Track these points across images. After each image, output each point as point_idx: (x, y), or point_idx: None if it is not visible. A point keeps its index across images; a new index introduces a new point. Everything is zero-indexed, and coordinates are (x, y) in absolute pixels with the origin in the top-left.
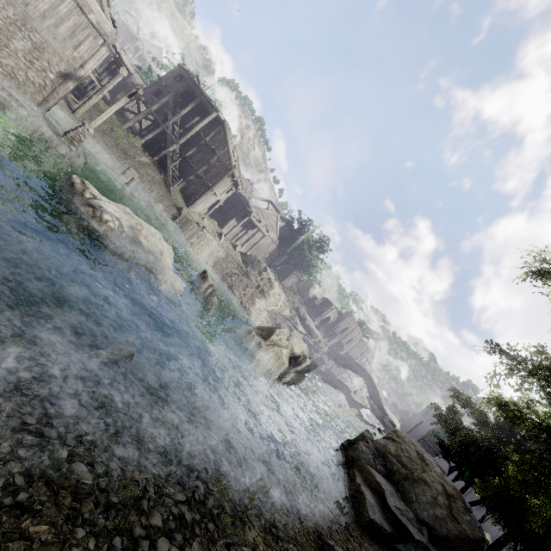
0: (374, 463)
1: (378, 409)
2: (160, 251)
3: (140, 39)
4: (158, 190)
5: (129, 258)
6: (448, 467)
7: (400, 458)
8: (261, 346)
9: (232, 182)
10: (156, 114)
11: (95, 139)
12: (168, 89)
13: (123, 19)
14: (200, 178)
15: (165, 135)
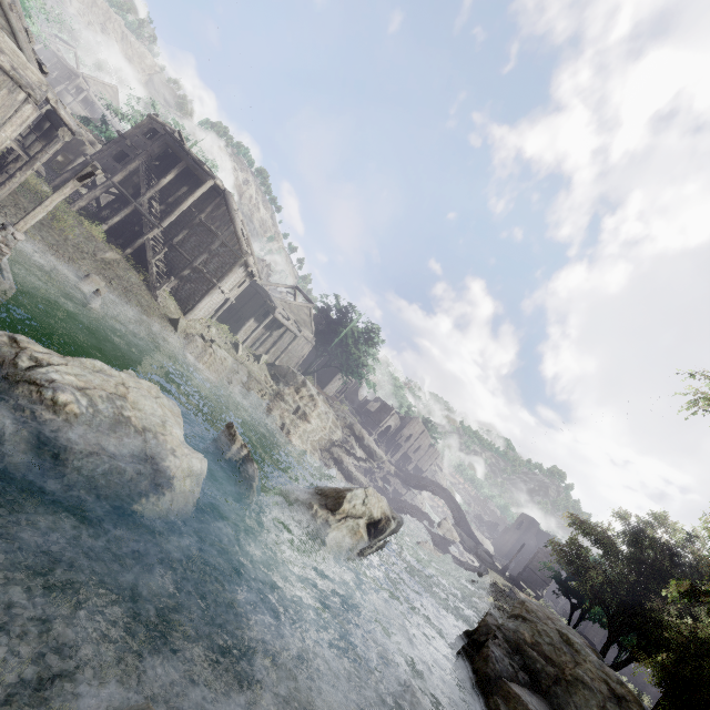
0: (513, 671)
1: (468, 538)
2: (161, 421)
3: (82, 75)
4: (138, 299)
5: (112, 455)
6: (558, 592)
7: (541, 647)
8: (329, 525)
9: (244, 272)
10: (121, 187)
11: (26, 236)
12: (136, 150)
13: (53, 47)
14: (198, 272)
15: (139, 215)
